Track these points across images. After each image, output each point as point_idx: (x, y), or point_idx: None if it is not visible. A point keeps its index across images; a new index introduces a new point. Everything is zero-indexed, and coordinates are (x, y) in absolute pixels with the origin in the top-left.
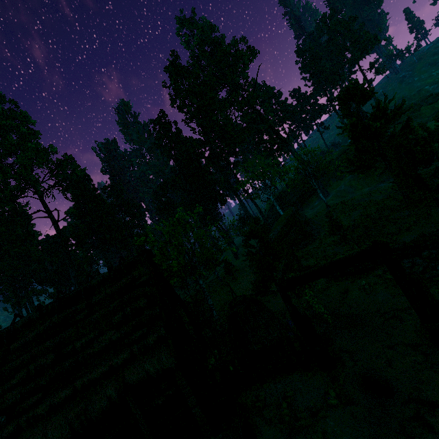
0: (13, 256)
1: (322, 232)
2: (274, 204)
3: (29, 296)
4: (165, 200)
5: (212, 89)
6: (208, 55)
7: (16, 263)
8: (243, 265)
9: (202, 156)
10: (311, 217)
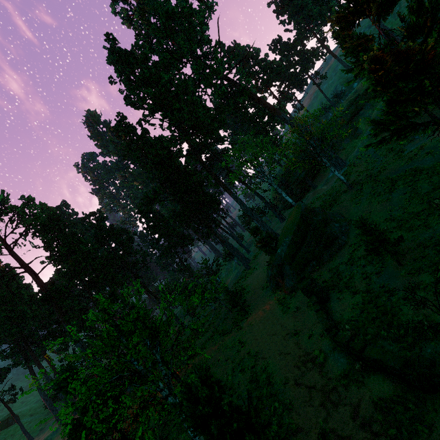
0: (3, 321)
1: (350, 232)
2: (279, 191)
3: (35, 357)
4: (152, 217)
5: (167, 69)
6: (154, 27)
7: (8, 328)
8: (254, 282)
9: (180, 154)
10: (329, 199)
